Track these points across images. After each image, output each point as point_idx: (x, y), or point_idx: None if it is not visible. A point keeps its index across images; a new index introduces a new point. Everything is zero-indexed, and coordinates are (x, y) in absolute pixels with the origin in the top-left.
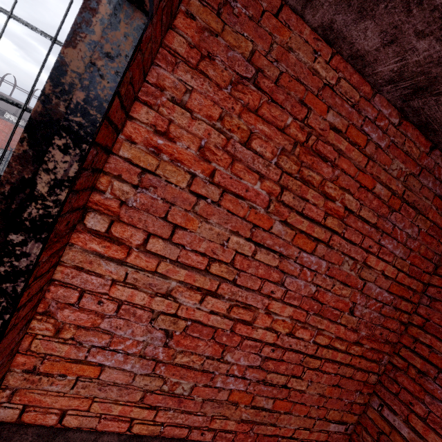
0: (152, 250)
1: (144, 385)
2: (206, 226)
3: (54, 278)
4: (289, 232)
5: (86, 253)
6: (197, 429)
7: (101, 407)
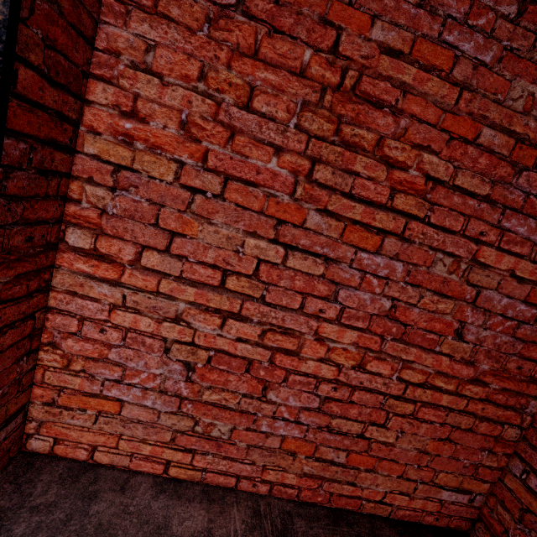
0: (149, 266)
1: (173, 424)
2: (211, 229)
3: (49, 306)
4: (334, 225)
5: (76, 276)
6: (247, 479)
7: (130, 445)
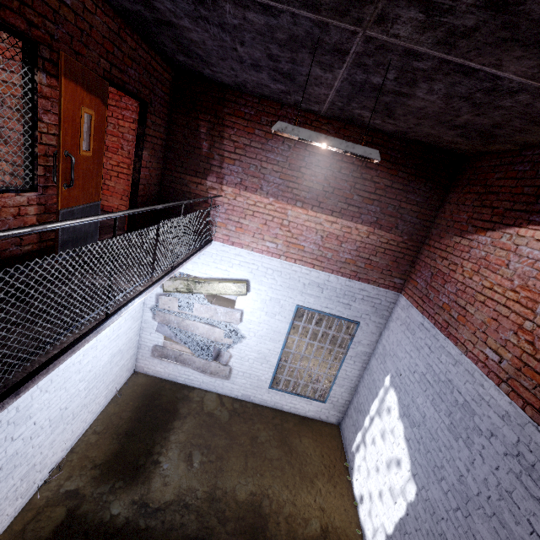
0: None
1: None
2: None
3: None
4: None
5: None
6: None
7: None
